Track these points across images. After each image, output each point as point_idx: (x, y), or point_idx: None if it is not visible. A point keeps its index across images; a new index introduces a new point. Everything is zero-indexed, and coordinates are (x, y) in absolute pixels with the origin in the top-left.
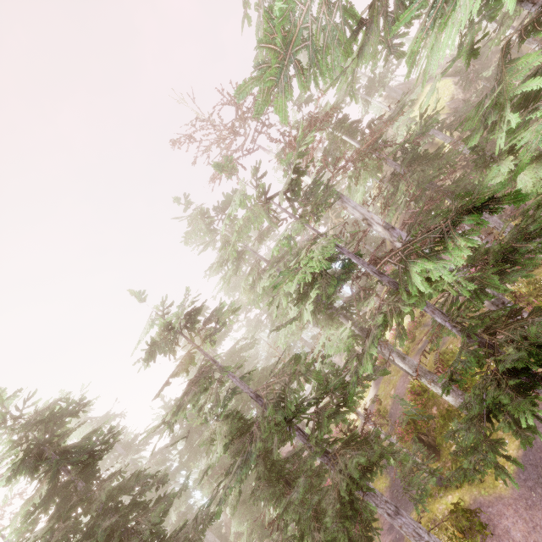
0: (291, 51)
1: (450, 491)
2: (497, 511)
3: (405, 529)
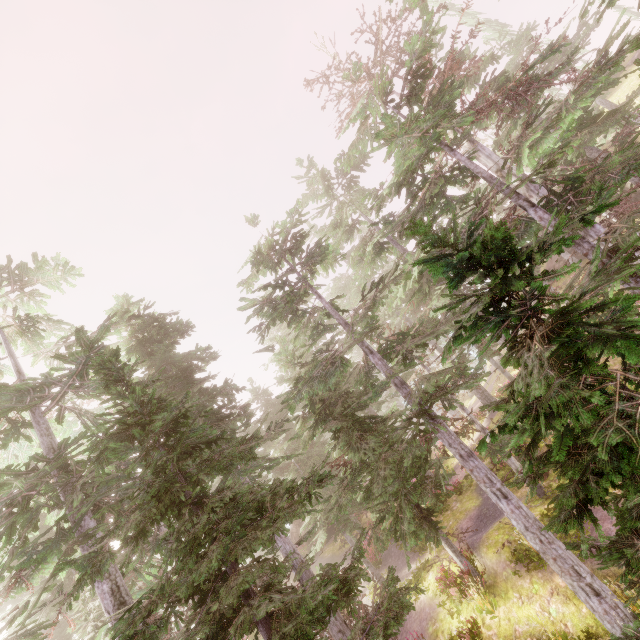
0: None
1: (549, 499)
2: (601, 516)
3: (476, 474)
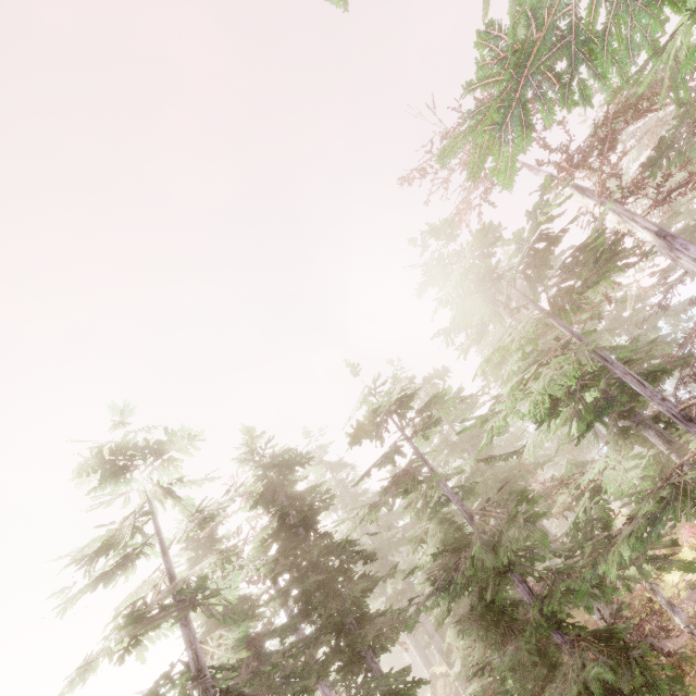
0: (530, 69)
1: None
2: None
3: None
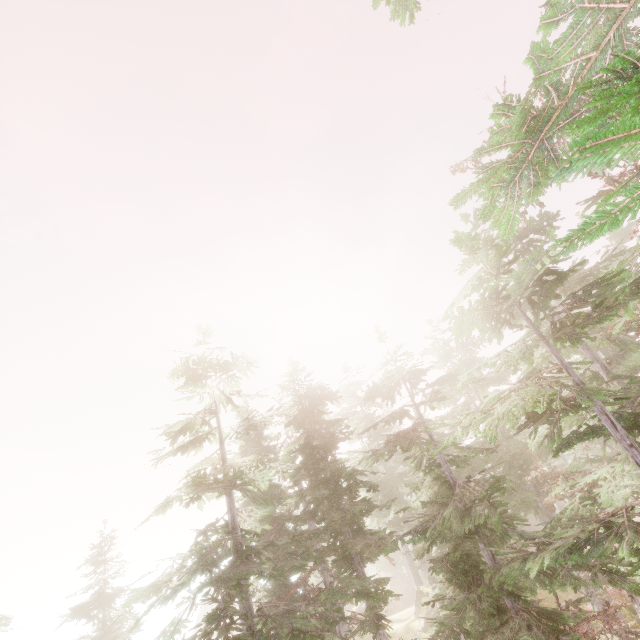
0: (546, 134)
1: None
2: None
3: None
